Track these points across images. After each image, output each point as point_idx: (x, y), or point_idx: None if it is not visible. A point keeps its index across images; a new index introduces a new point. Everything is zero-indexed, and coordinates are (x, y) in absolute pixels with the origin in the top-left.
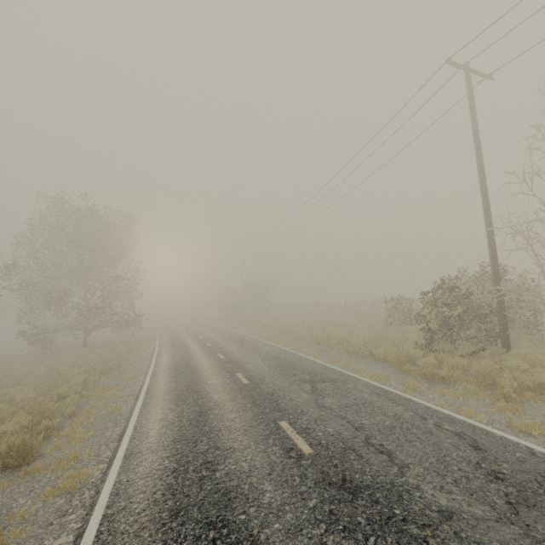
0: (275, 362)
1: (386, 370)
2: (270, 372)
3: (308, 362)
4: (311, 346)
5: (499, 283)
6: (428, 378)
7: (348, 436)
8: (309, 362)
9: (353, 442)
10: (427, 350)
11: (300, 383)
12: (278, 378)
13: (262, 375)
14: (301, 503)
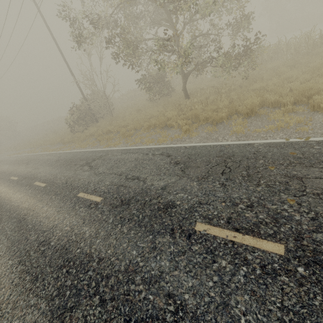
0: (15, 162)
1: (60, 146)
2: (11, 167)
3: (31, 156)
4: (38, 148)
5: (87, 101)
6: (69, 143)
7: (30, 170)
8: (31, 156)
9: (31, 170)
10: (74, 133)
11: (23, 165)
12: (14, 167)
13: (7, 170)
14: (11, 187)
